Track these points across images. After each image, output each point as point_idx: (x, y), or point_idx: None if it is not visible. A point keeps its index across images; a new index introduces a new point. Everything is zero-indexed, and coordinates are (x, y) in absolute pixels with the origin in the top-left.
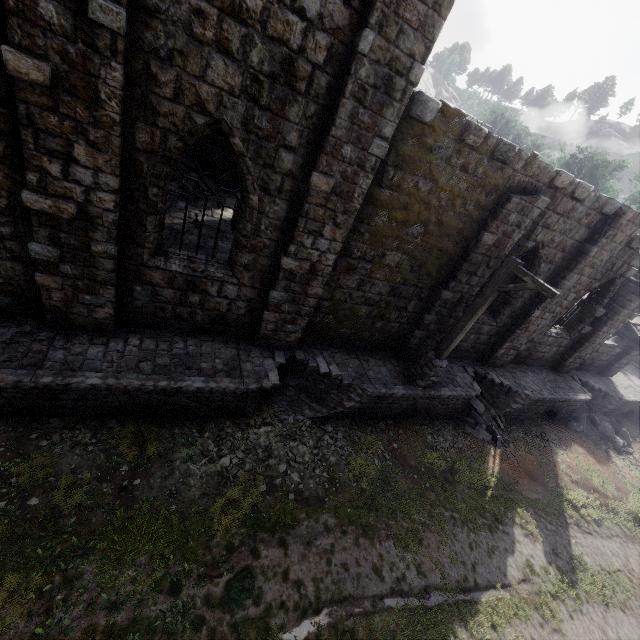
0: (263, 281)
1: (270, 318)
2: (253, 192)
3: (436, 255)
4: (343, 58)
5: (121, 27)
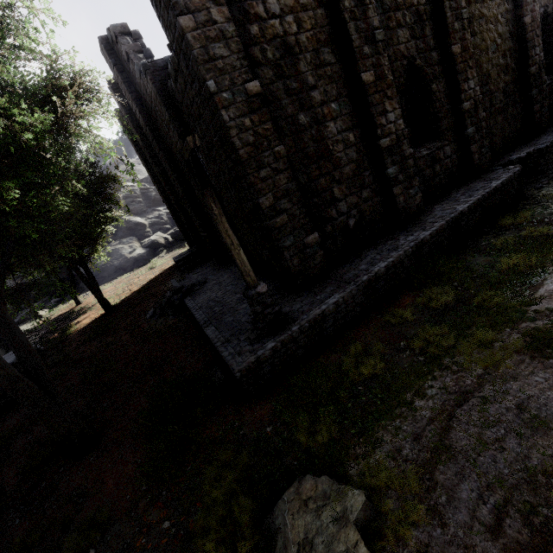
0: (455, 134)
1: (474, 150)
2: (431, 84)
3: (508, 55)
4: None
5: (384, 37)
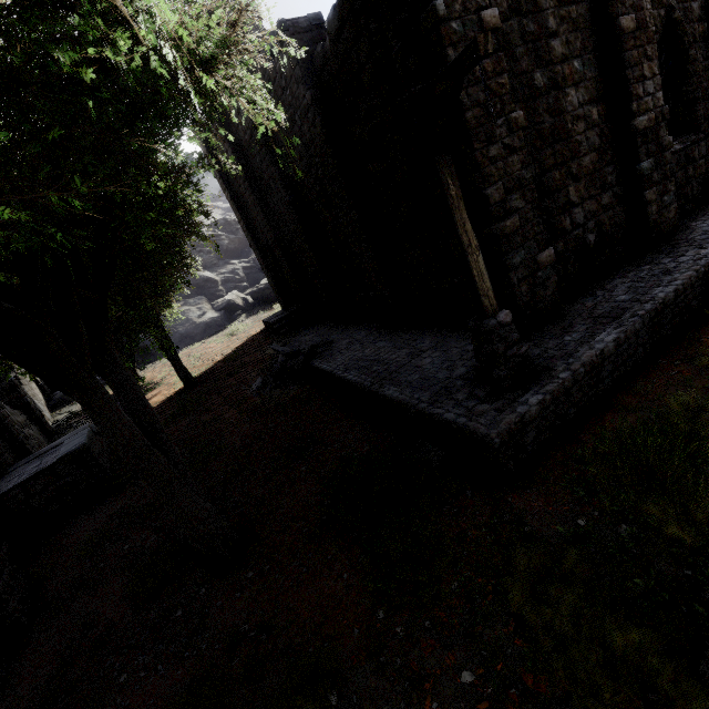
0: None
1: None
2: (689, 49)
3: None
4: None
5: None
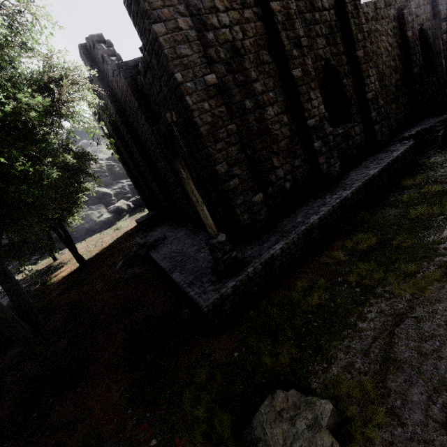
0: (362, 117)
1: (377, 129)
2: (343, 79)
3: (397, 59)
4: (338, 13)
5: (307, 43)
